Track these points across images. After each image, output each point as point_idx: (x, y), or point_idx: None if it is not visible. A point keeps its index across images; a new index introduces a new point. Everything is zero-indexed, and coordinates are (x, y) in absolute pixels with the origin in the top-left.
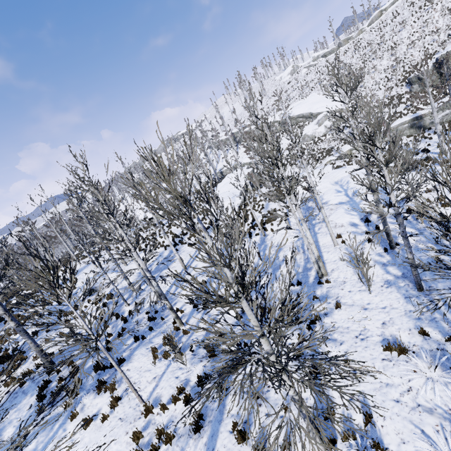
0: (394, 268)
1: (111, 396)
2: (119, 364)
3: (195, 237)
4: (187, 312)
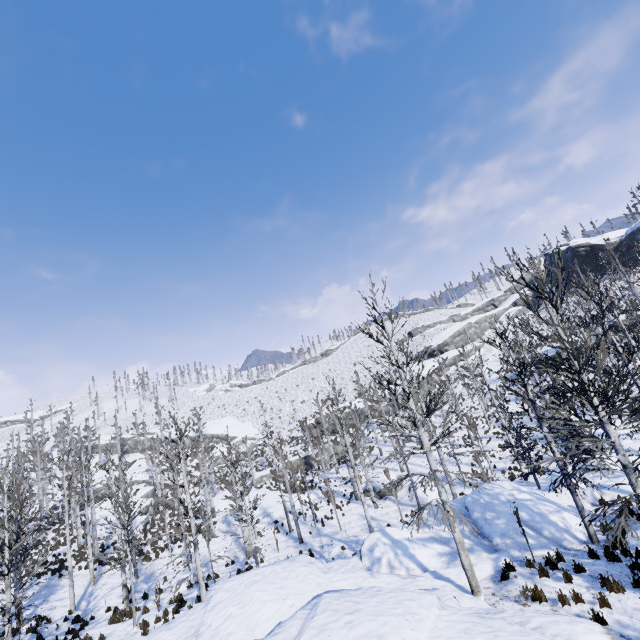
0: (291, 540)
1: (100, 632)
2: (74, 637)
3: (86, 561)
4: (122, 607)
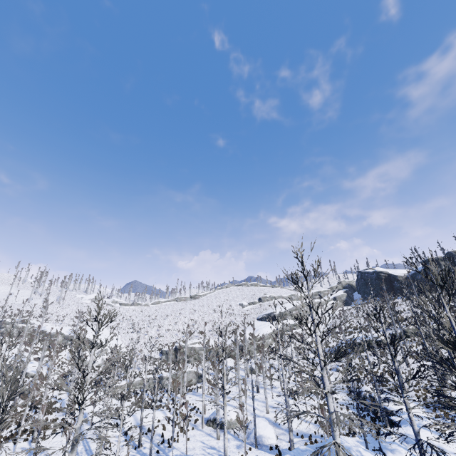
0: (139, 455)
1: None
2: None
3: None
4: None
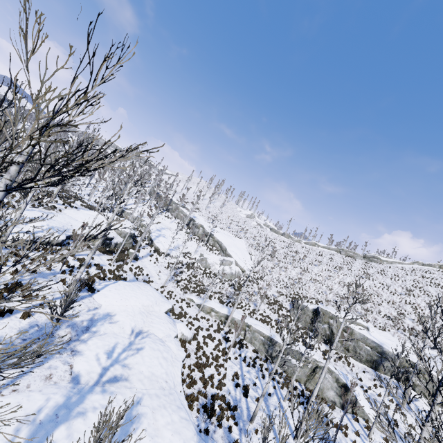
0: None
1: None
2: None
3: None
4: None
